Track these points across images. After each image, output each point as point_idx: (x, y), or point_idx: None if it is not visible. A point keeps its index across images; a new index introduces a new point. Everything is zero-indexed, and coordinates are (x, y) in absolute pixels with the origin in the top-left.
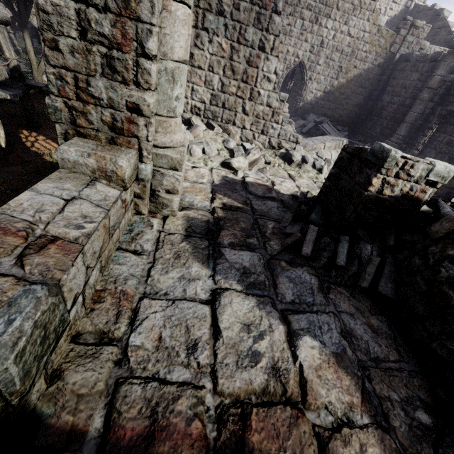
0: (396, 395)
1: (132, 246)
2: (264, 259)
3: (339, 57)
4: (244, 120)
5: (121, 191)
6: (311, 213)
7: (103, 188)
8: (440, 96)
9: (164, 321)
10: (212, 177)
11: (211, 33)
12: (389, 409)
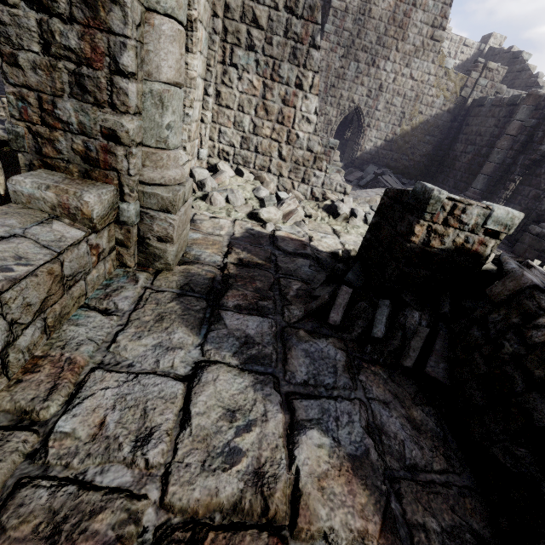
0: (436, 522)
1: (102, 304)
2: (277, 327)
3: (401, 102)
4: (281, 167)
5: (88, 233)
6: (348, 272)
7: (61, 227)
8: (522, 144)
9: (114, 401)
10: (233, 229)
11: (240, 70)
12: (422, 544)
